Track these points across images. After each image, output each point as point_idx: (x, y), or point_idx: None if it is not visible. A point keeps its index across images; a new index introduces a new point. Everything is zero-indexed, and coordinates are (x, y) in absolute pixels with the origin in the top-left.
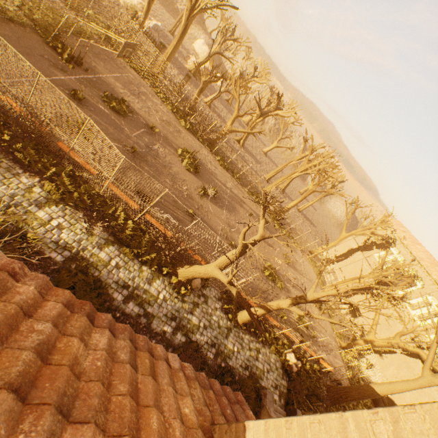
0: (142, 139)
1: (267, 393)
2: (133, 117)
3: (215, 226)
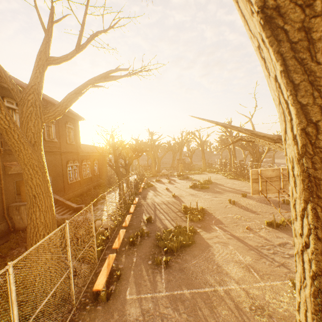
0: (181, 181)
1: (83, 205)
2: (188, 179)
3: (176, 193)
